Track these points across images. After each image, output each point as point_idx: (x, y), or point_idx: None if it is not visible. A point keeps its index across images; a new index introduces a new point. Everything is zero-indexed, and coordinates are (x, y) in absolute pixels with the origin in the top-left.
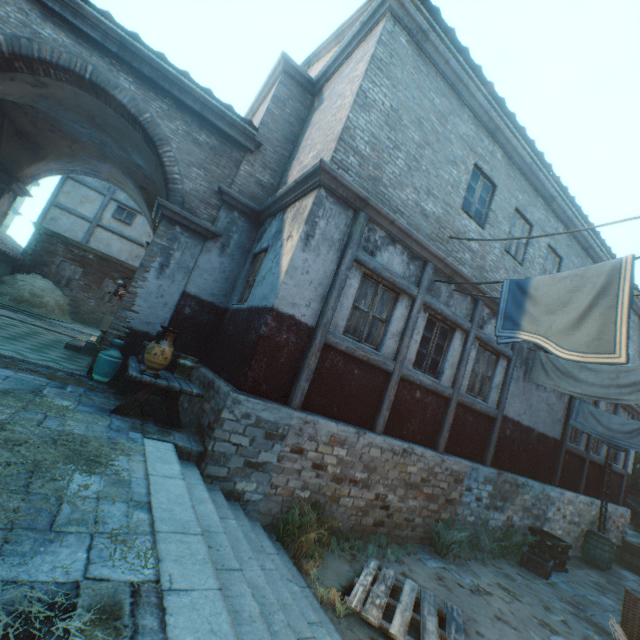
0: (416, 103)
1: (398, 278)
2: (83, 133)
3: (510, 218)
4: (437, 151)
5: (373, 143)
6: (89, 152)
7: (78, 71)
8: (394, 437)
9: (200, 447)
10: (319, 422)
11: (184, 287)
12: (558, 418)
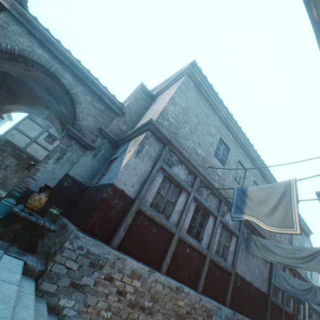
0: (196, 108)
1: (182, 181)
2: (41, 95)
3: (236, 164)
4: (204, 128)
5: (176, 118)
6: (41, 104)
7: (48, 67)
8: (172, 278)
9: (43, 267)
10: (127, 259)
11: (68, 171)
12: (265, 278)
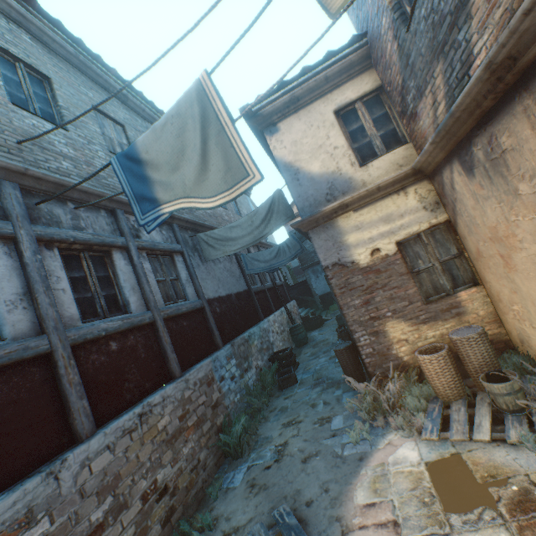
0: None
1: None
2: None
3: (94, 117)
4: None
5: None
6: None
7: None
8: (119, 415)
9: None
10: None
11: None
12: (239, 275)
